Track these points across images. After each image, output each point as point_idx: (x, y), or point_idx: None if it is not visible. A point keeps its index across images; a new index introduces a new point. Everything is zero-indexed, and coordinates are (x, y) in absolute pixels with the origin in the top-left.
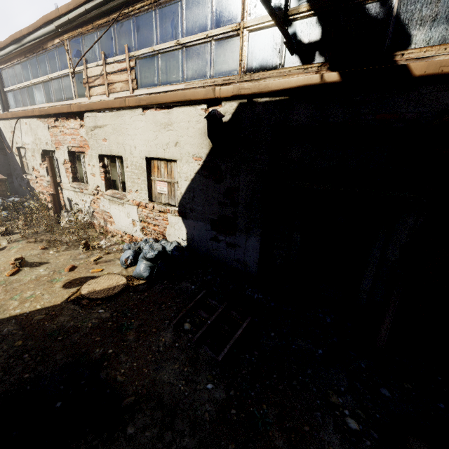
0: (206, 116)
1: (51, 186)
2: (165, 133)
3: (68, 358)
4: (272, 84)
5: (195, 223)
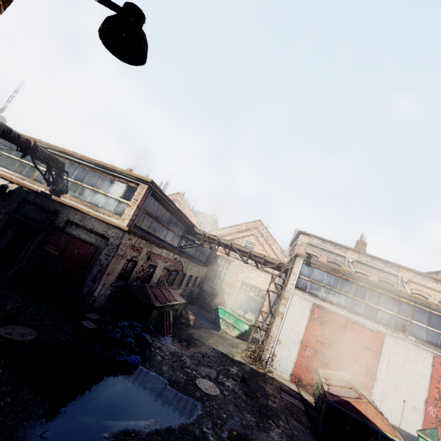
0: (1, 184)
1: None
2: None
3: None
4: (28, 186)
5: None
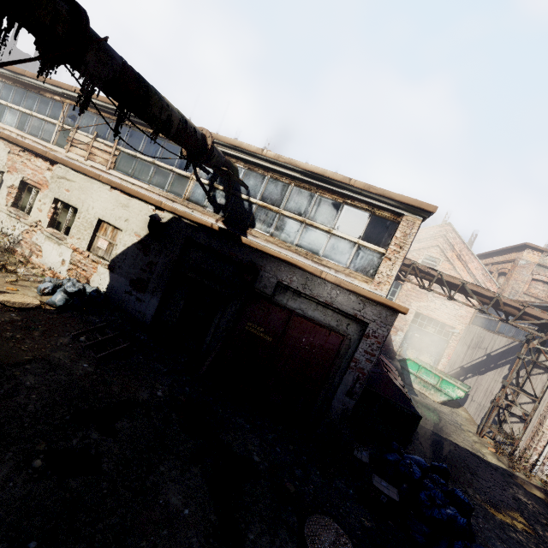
0: (150, 215)
1: None
2: (122, 210)
3: None
4: (191, 216)
5: (119, 277)
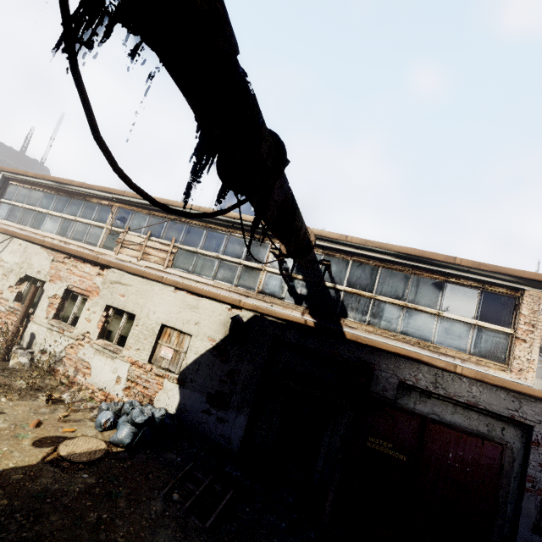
0: (232, 318)
1: (11, 313)
2: (190, 312)
3: (63, 520)
4: (278, 313)
5: (192, 393)
